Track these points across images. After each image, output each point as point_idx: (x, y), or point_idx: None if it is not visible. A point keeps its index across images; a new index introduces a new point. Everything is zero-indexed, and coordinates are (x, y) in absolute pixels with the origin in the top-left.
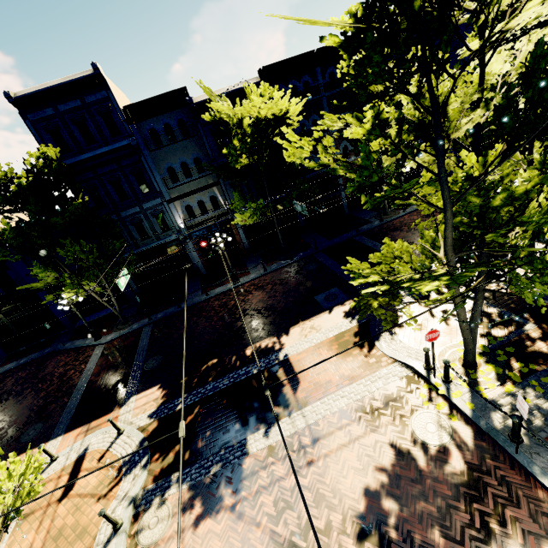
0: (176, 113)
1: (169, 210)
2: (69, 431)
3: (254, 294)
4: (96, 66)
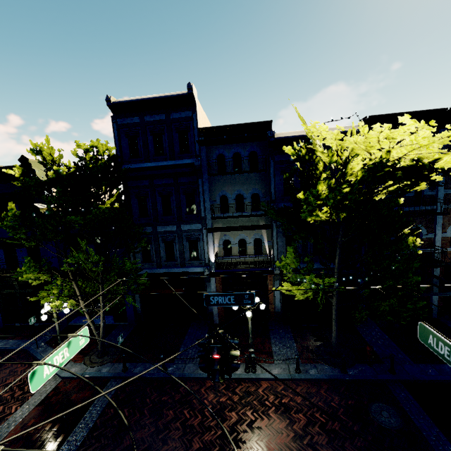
0: (252, 145)
1: (205, 238)
2: None
3: (272, 423)
4: (191, 86)
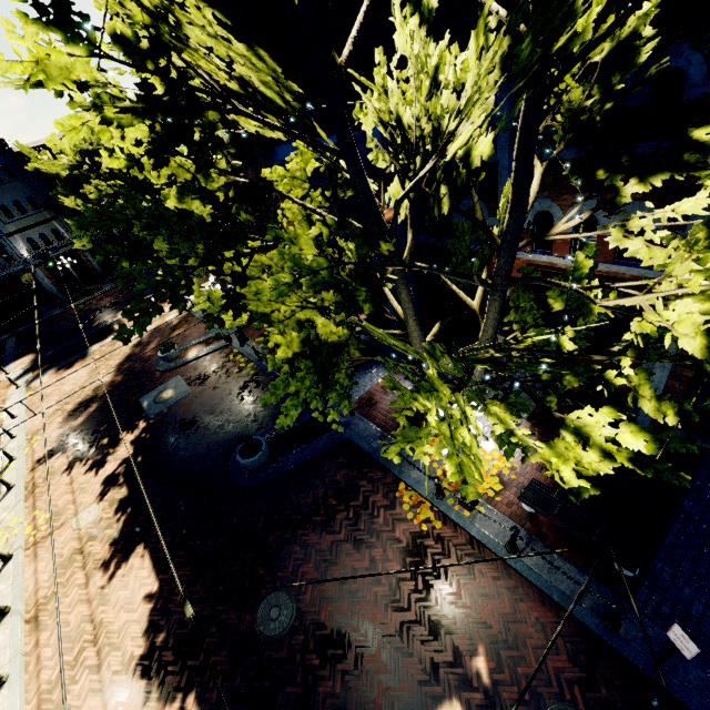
0: None
1: (10, 243)
2: None
3: (105, 300)
4: None
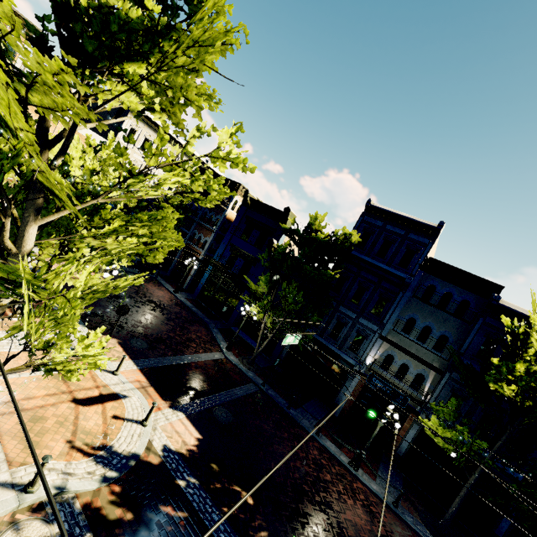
0: (469, 294)
1: (373, 341)
2: (141, 372)
3: (356, 507)
4: (442, 224)
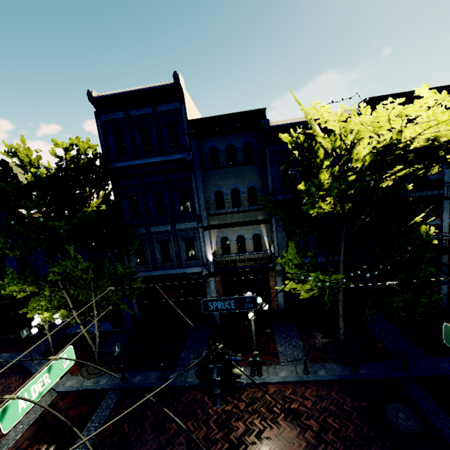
0: (245, 135)
1: (202, 237)
2: None
3: (282, 432)
4: (177, 75)
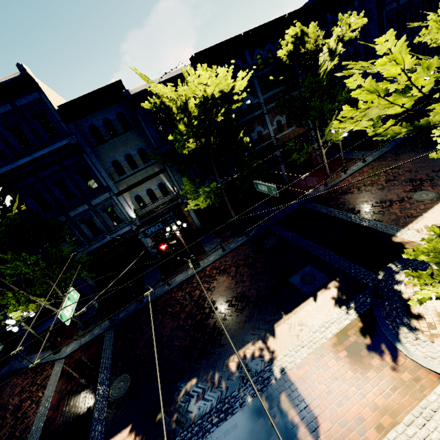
0: (114, 107)
1: (118, 203)
2: None
3: (219, 281)
4: (22, 67)
